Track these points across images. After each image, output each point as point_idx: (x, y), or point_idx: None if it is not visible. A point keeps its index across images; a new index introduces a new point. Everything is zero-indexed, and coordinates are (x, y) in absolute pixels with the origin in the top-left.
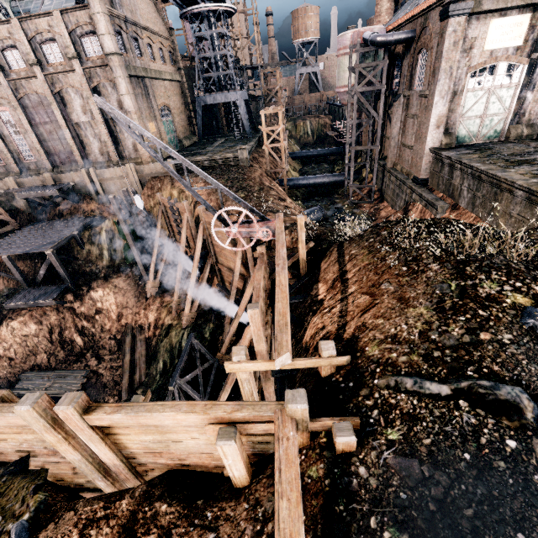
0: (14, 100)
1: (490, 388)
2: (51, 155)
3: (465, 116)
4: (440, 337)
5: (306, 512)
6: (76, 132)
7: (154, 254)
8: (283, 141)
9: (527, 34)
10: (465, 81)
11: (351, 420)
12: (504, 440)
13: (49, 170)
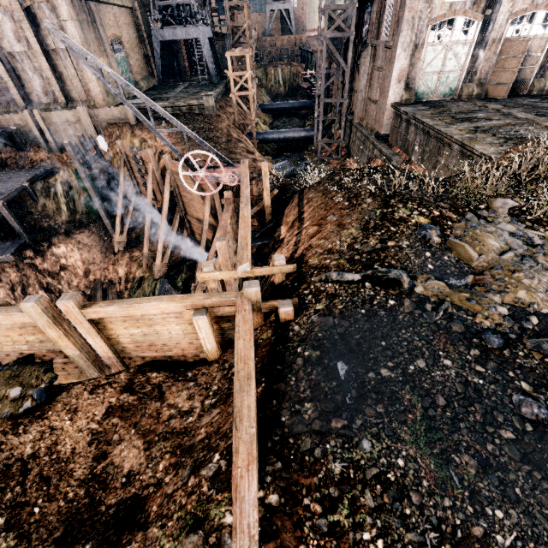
0: None
1: (385, 272)
2: None
3: (424, 71)
4: (361, 247)
5: (258, 356)
6: (10, 64)
7: (119, 207)
8: (251, 89)
9: None
10: (426, 34)
11: (292, 300)
12: (388, 301)
13: None
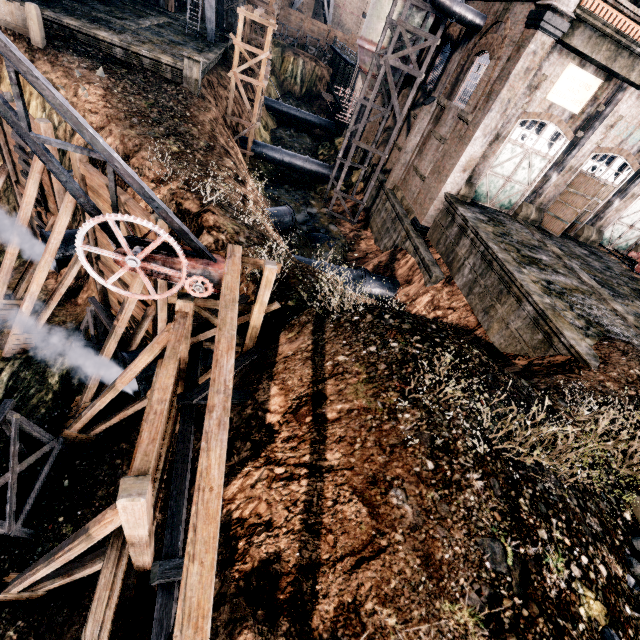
0: None
1: None
2: None
3: (493, 170)
4: None
5: None
6: None
7: None
8: (263, 80)
9: (587, 105)
10: (513, 126)
11: None
12: None
13: None
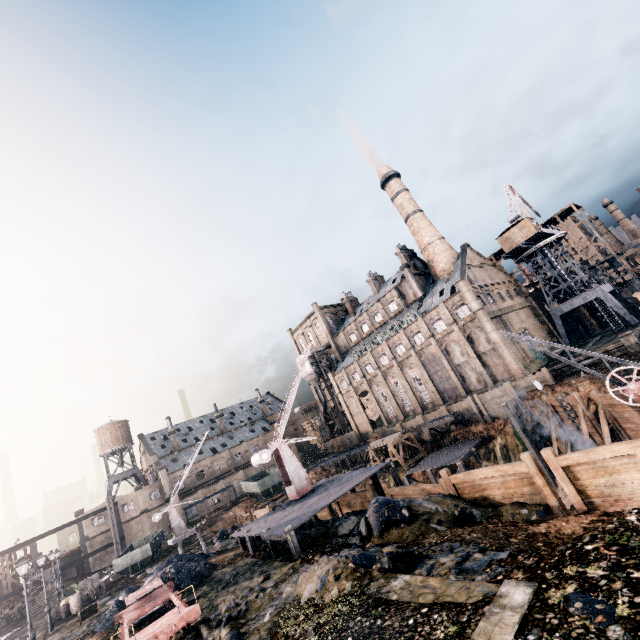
0: (419, 363)
1: None
2: (442, 394)
3: None
4: None
5: None
6: (457, 371)
7: None
8: None
9: None
10: None
11: None
12: None
13: (441, 405)
